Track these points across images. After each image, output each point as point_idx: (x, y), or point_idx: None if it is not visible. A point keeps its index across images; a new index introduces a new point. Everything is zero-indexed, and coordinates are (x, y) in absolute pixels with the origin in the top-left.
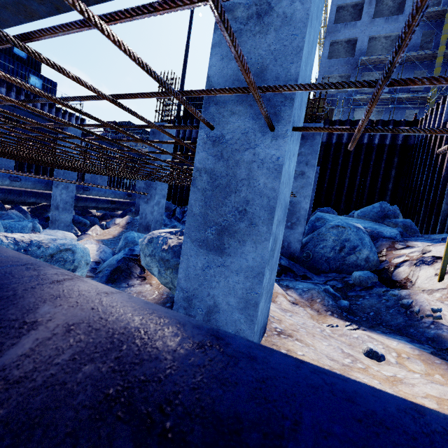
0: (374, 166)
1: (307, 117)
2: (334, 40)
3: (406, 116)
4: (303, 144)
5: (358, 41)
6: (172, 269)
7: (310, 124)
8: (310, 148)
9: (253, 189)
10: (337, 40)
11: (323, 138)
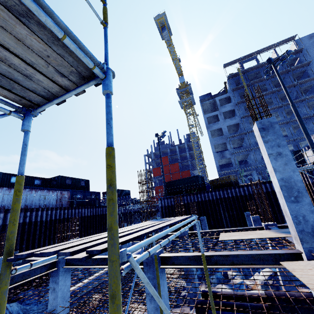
0: (269, 201)
1: (228, 183)
2: (211, 130)
3: (260, 152)
4: (255, 223)
5: (222, 129)
6: (275, 289)
7: (255, 216)
8: (259, 224)
9: (290, 274)
10: (213, 130)
11: (241, 193)
